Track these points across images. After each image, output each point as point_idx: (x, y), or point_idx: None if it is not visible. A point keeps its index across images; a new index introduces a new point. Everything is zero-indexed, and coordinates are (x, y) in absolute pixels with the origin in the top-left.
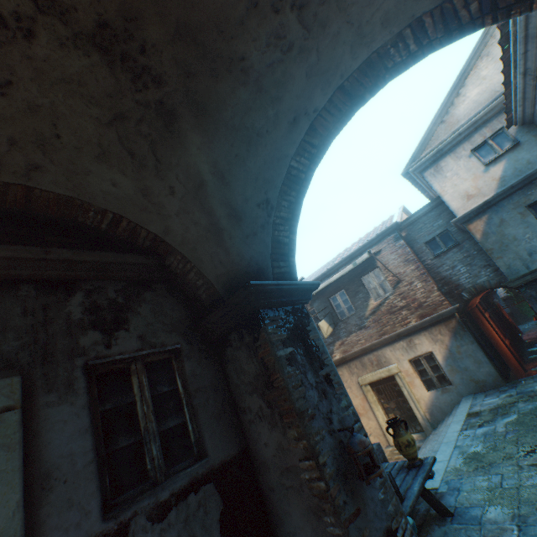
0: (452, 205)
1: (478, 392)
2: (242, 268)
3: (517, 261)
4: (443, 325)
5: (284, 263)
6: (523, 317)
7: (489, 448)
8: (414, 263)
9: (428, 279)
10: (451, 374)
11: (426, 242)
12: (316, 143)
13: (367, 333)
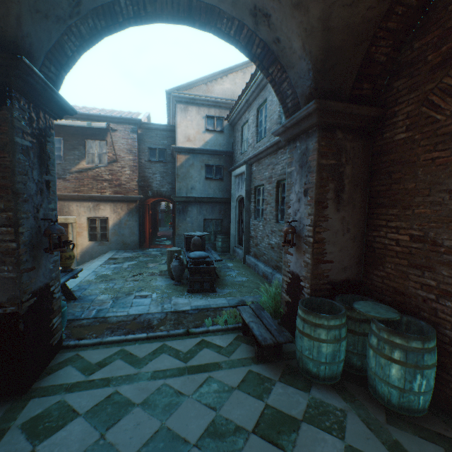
0: (179, 138)
1: (122, 249)
2: (13, 35)
3: (185, 188)
4: (127, 204)
5: (56, 71)
6: (164, 224)
7: (115, 273)
8: (135, 156)
9: (136, 172)
10: (113, 235)
11: (150, 148)
12: (149, 10)
13: (65, 185)
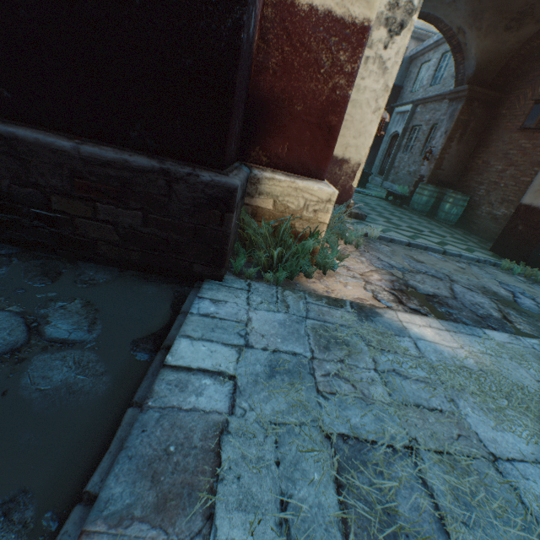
0: None
1: None
2: None
3: None
4: None
5: None
6: None
7: None
8: None
9: None
10: None
11: None
12: None
13: None
